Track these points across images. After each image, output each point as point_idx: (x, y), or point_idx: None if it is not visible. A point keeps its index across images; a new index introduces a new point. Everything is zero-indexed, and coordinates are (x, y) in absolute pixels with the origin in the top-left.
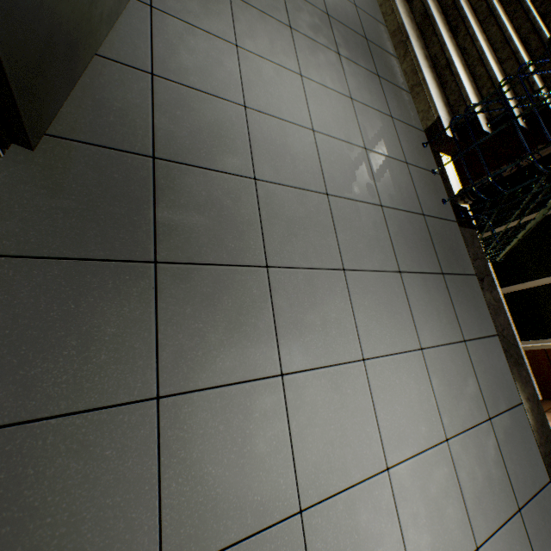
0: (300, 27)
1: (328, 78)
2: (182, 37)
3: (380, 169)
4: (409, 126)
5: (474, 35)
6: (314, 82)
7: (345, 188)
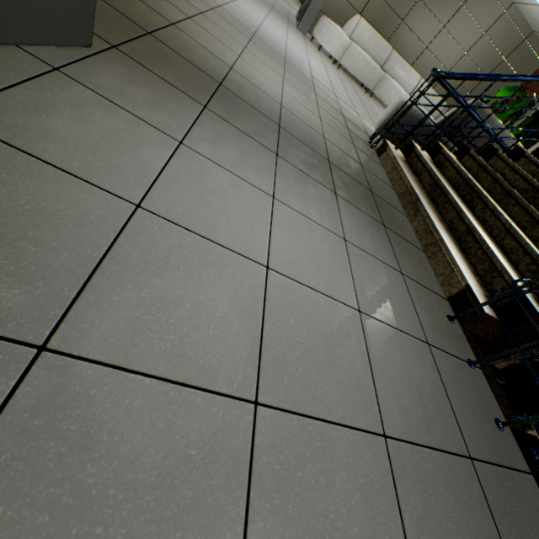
0: (290, 158)
1: (315, 210)
2: (84, 106)
3: (383, 349)
4: (426, 289)
5: (496, 209)
6: (292, 209)
7: (307, 386)
